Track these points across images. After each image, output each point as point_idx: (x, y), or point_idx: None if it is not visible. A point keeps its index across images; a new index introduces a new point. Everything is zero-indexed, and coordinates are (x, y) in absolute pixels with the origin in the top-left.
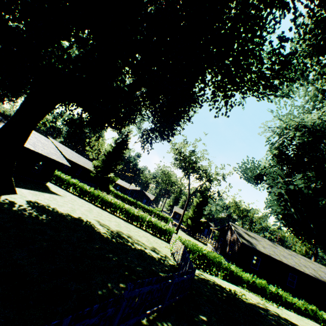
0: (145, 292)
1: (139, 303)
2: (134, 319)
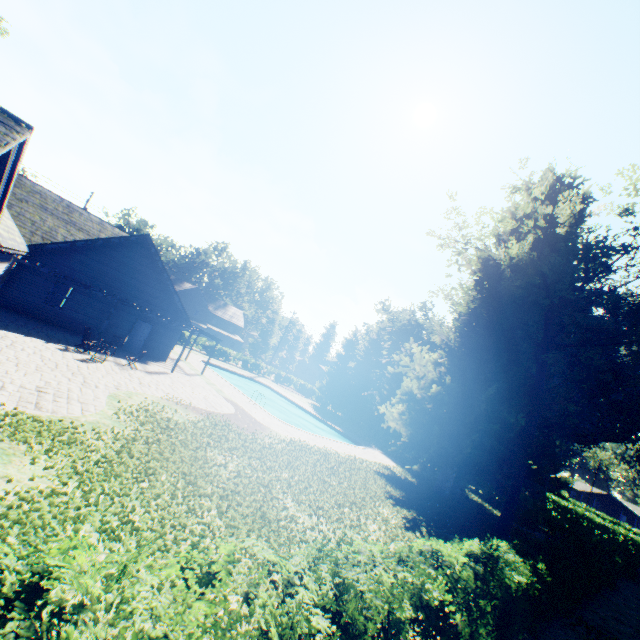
0: None
1: None
2: None
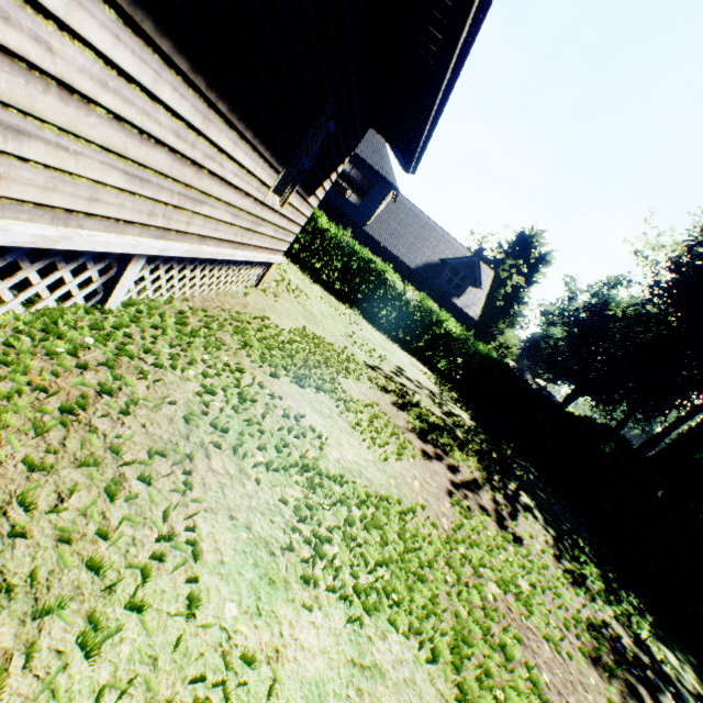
0: None
1: None
2: None
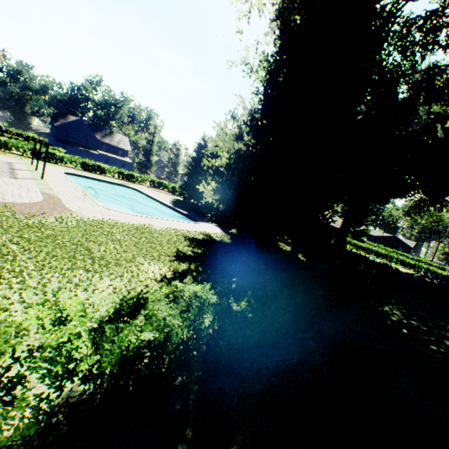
0: (446, 279)
1: (445, 281)
2: (444, 285)
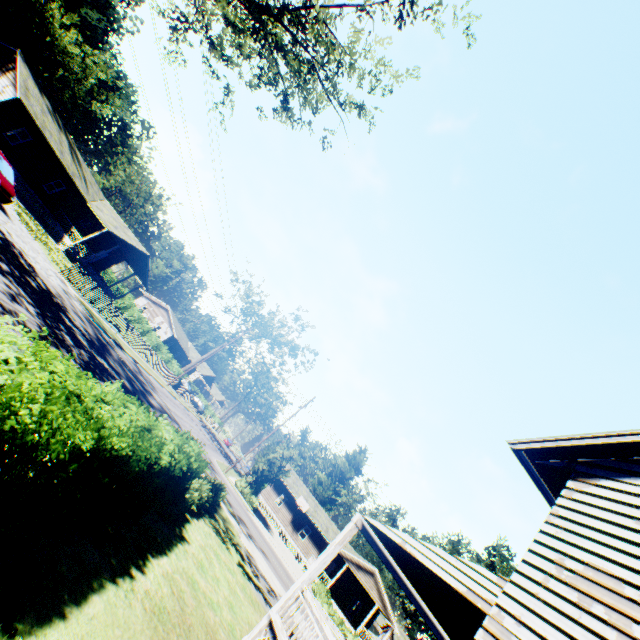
0: None
1: None
2: None
